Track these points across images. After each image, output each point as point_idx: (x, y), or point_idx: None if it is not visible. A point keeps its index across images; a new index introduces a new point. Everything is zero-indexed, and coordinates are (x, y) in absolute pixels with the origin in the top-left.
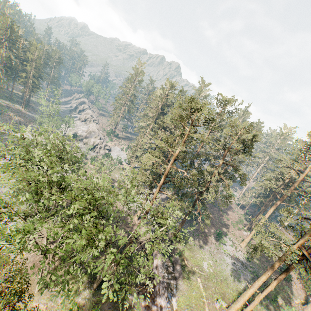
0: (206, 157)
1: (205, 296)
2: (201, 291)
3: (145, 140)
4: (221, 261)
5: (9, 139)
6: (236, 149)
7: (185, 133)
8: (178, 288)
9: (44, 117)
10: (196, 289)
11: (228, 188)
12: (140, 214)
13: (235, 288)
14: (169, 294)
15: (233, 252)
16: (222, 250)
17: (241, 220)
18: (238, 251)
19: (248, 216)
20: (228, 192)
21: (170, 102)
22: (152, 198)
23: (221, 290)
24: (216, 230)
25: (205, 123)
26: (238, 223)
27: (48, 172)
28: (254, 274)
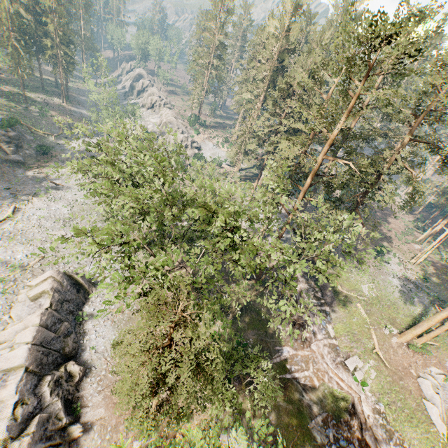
0: (366, 136)
1: (369, 323)
2: (364, 318)
3: (260, 122)
4: (386, 284)
5: (66, 151)
6: (440, 111)
7: (351, 94)
8: (332, 315)
9: (101, 110)
10: (357, 315)
11: (415, 181)
12: (264, 233)
13: (408, 313)
14: (323, 322)
15: (402, 272)
16: (386, 270)
17: (410, 230)
18: (408, 271)
19: (420, 223)
20: (418, 188)
21: (295, 42)
22: (293, 209)
23: (390, 316)
24: (375, 246)
25: (395, 67)
26: (405, 234)
27: (165, 185)
28: (433, 297)
